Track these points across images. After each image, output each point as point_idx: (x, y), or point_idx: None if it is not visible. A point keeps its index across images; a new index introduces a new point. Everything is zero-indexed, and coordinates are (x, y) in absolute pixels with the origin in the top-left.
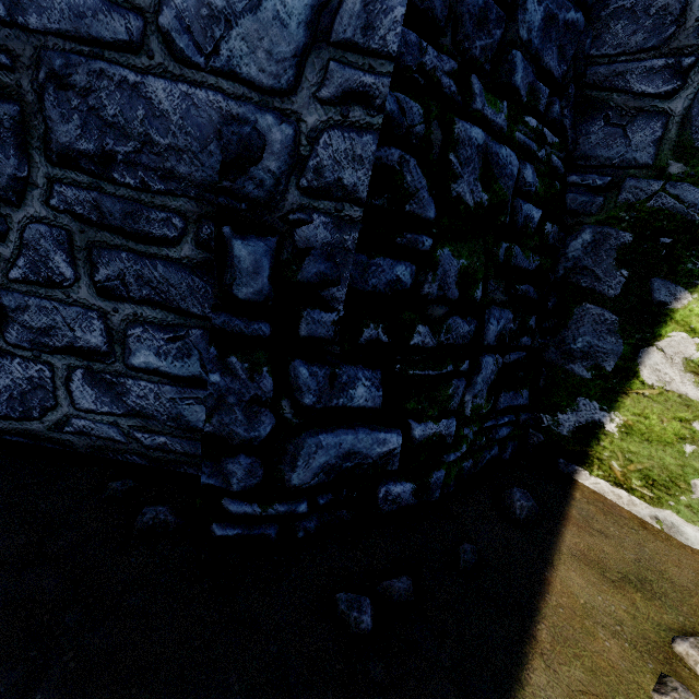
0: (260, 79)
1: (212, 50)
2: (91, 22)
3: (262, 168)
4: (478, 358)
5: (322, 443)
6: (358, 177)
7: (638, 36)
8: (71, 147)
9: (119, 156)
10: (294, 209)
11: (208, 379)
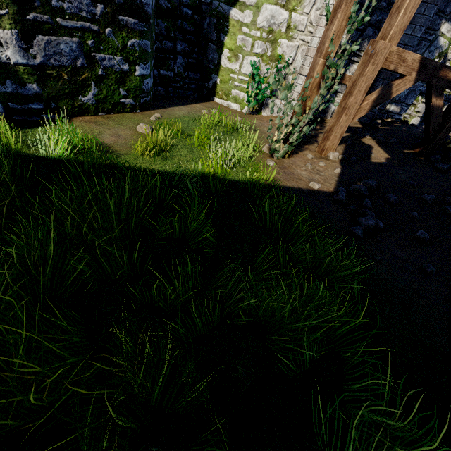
0: None
1: None
2: None
3: None
4: (176, 56)
5: None
6: None
7: None
8: None
9: None
10: None
11: None
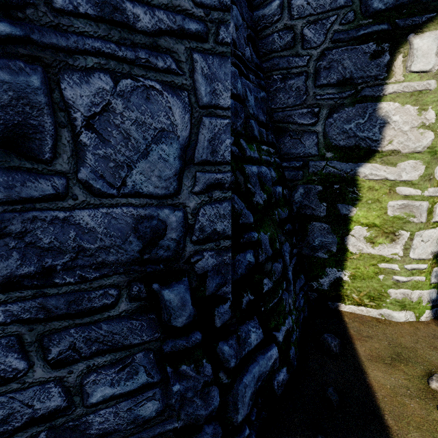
0: (156, 191)
1: (121, 184)
2: (20, 189)
3: (167, 239)
4: (287, 277)
5: (246, 383)
6: (224, 225)
7: (291, 99)
8: (12, 275)
9: (58, 267)
10: (191, 254)
11: (153, 381)
